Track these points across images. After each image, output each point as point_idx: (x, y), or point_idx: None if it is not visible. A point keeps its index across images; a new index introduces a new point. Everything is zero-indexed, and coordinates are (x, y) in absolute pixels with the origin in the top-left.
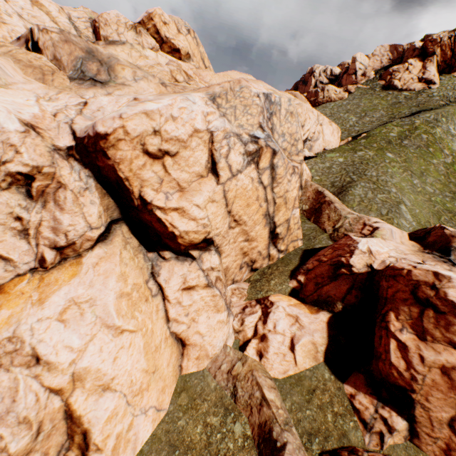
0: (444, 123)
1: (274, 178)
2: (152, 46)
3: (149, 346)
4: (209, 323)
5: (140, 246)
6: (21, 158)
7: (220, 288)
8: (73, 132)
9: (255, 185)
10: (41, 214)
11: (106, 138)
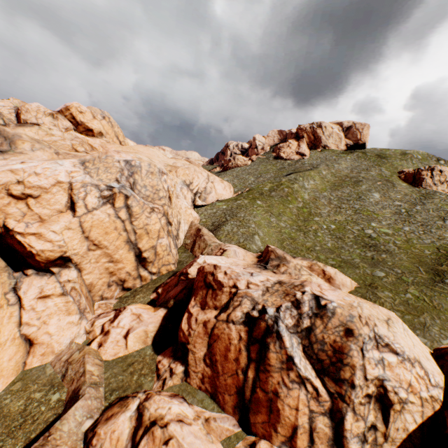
0: (301, 181)
1: (132, 214)
2: (67, 127)
3: None
4: (60, 324)
5: (8, 267)
6: None
7: (74, 296)
8: None
9: (113, 219)
10: None
11: None
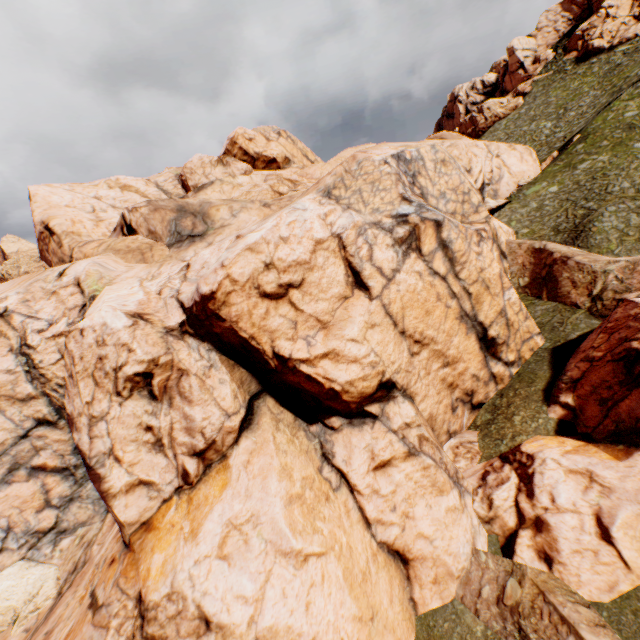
0: None
1: (453, 259)
2: (244, 170)
3: (352, 574)
4: (433, 515)
5: (296, 419)
6: (134, 356)
7: (431, 454)
8: (181, 304)
9: (427, 280)
10: (170, 416)
11: (213, 297)
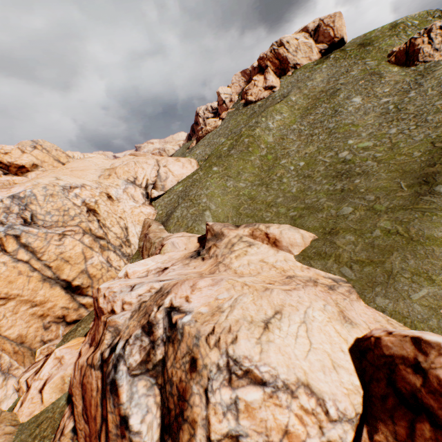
0: (264, 122)
1: (35, 251)
2: None
3: None
4: None
5: None
6: None
7: None
8: None
9: (11, 265)
10: None
11: None
